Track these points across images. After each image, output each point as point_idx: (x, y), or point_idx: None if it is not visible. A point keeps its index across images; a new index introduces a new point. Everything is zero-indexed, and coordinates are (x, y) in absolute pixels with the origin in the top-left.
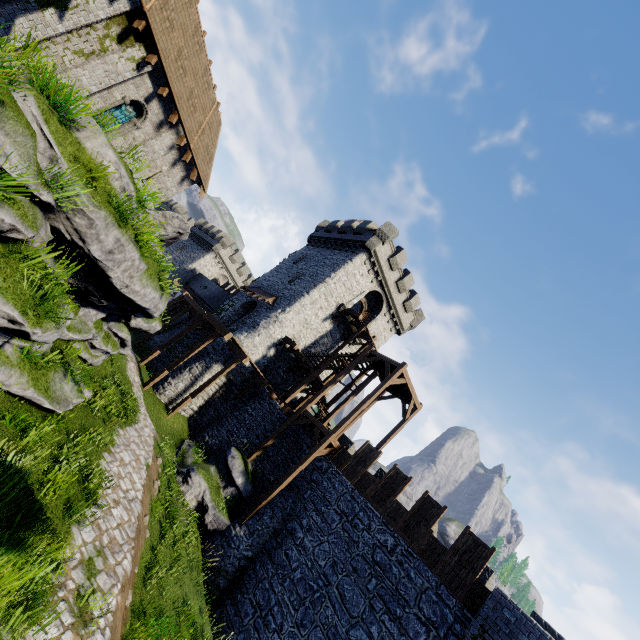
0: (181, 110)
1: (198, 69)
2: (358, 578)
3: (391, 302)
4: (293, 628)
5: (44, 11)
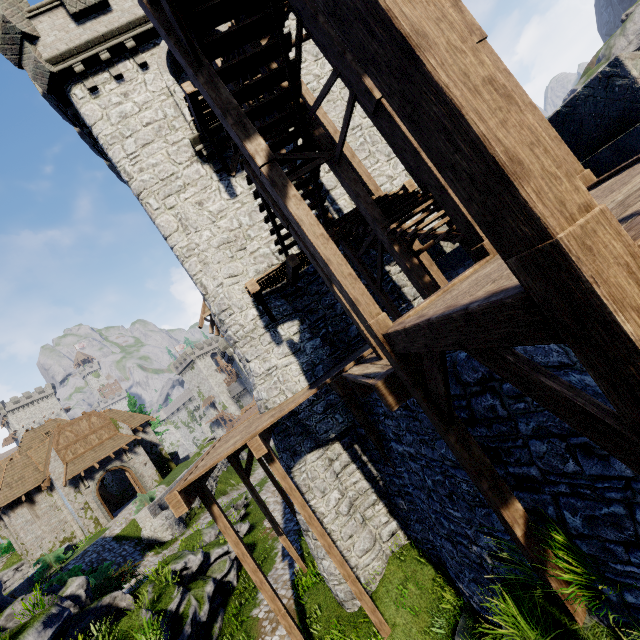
0: None
1: None
2: None
3: None
4: None
5: None
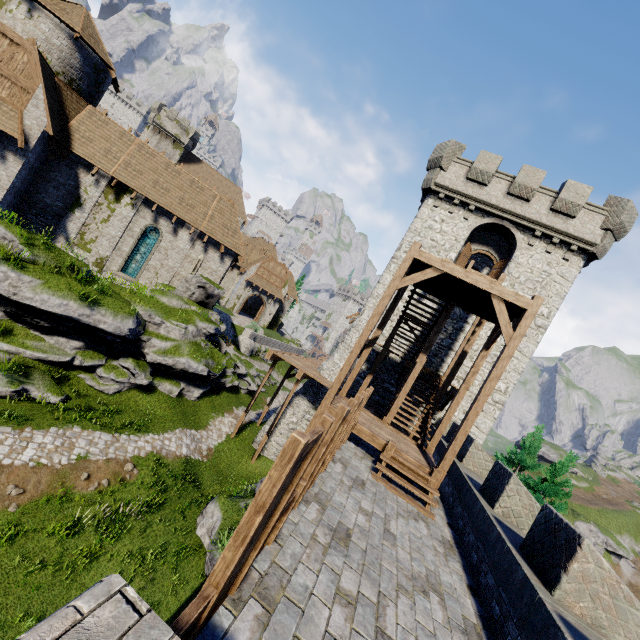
0: (176, 212)
1: (183, 184)
2: None
3: (524, 222)
4: None
5: (75, 213)
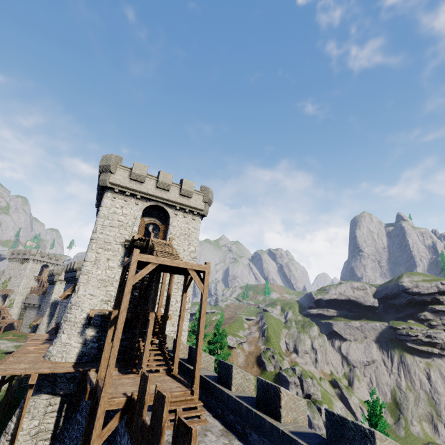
0: None
1: None
2: None
3: (170, 202)
4: None
5: None
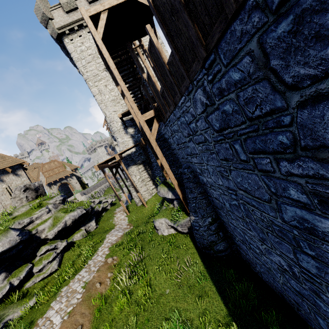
0: None
1: None
2: (233, 163)
3: None
4: (263, 246)
5: None
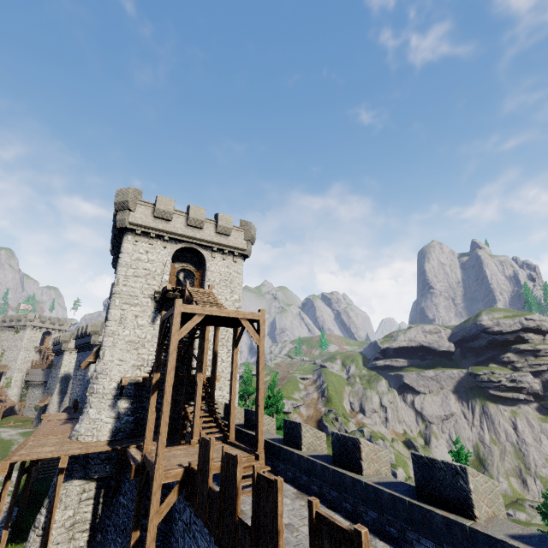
0: None
1: None
2: None
3: (204, 243)
4: None
5: None
